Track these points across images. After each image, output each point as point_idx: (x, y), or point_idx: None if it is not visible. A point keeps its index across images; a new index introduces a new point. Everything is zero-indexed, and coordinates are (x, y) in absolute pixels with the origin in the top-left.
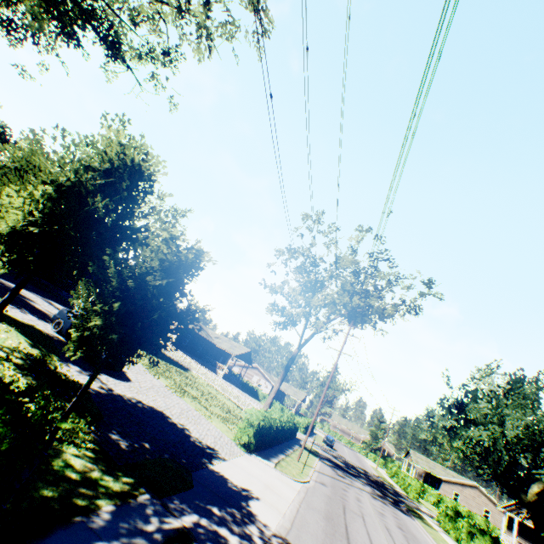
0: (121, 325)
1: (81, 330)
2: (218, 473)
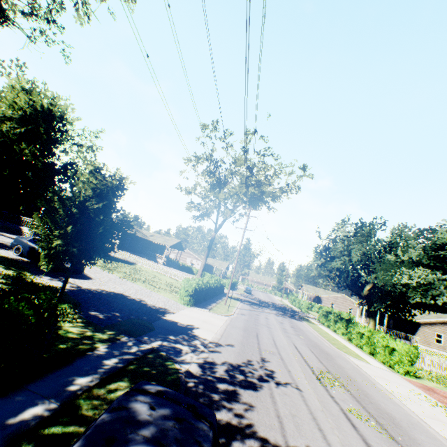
0: (77, 241)
1: (46, 249)
2: (170, 320)
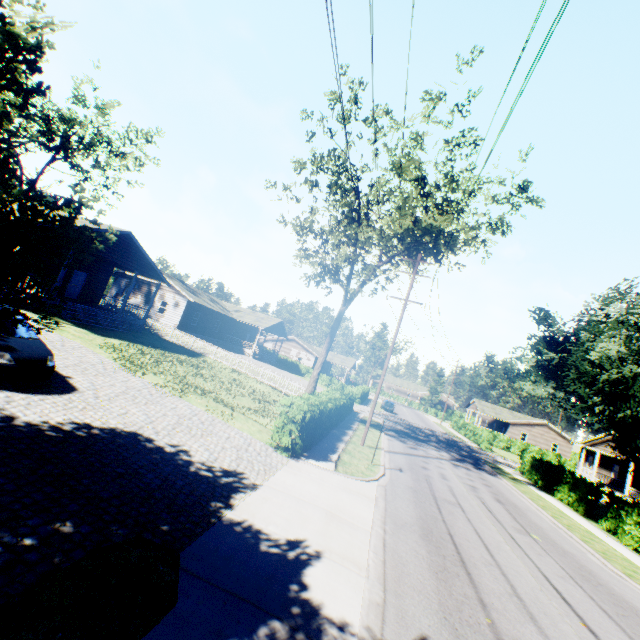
0: None
1: None
2: (242, 527)
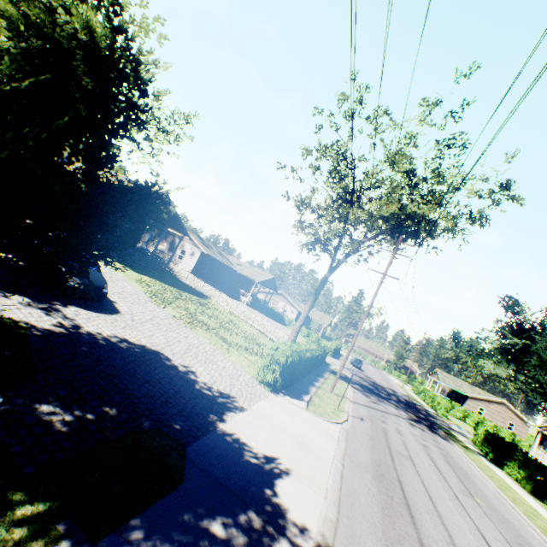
0: None
1: None
2: (231, 438)
